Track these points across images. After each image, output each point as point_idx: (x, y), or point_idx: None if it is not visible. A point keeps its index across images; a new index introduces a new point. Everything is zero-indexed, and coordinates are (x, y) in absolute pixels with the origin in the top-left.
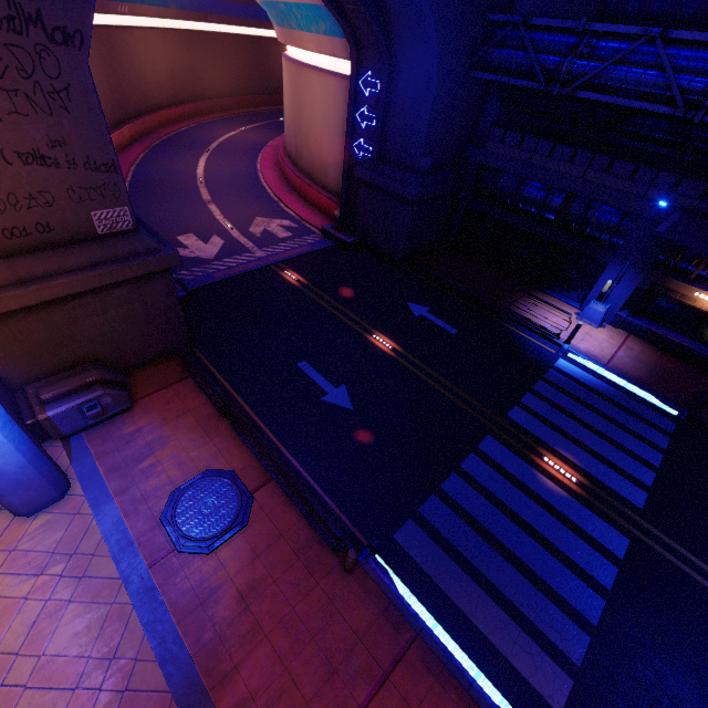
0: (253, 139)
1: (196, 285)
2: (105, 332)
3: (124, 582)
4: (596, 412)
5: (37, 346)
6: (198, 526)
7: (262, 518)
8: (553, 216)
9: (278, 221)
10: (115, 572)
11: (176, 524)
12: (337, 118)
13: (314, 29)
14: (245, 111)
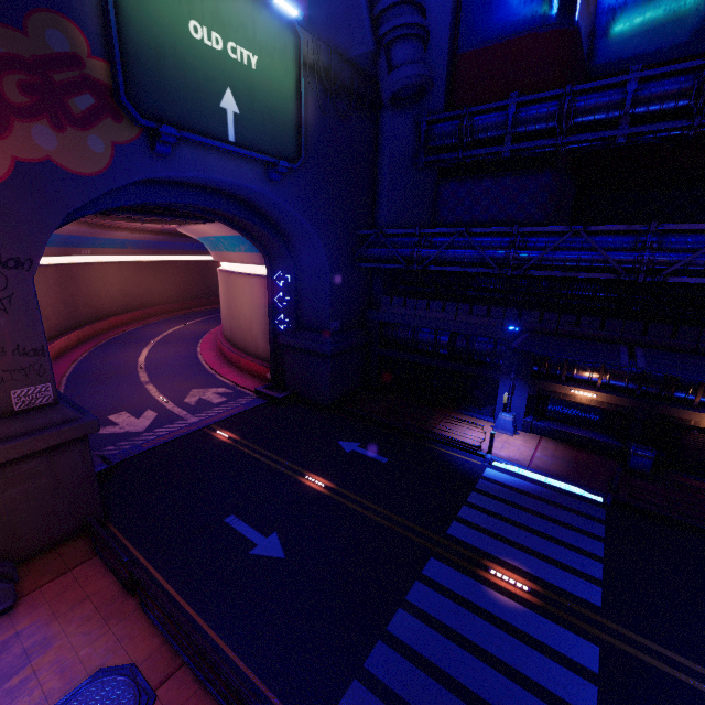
0: (196, 330)
1: (121, 458)
2: (0, 515)
3: None
4: (531, 512)
5: None
6: None
7: None
8: (446, 350)
9: (213, 390)
10: None
11: None
12: (262, 304)
13: (238, 249)
14: (190, 311)
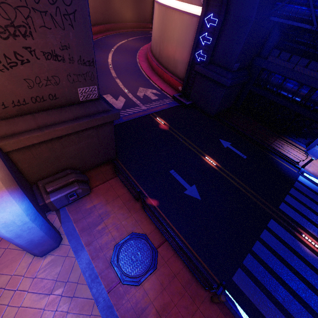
0: (133, 45)
1: (114, 123)
2: (78, 152)
3: (95, 301)
4: None
5: (44, 161)
6: (131, 268)
7: (164, 264)
8: (300, 99)
9: (150, 90)
10: (90, 295)
11: (120, 267)
12: (187, 38)
13: None
14: (128, 30)
